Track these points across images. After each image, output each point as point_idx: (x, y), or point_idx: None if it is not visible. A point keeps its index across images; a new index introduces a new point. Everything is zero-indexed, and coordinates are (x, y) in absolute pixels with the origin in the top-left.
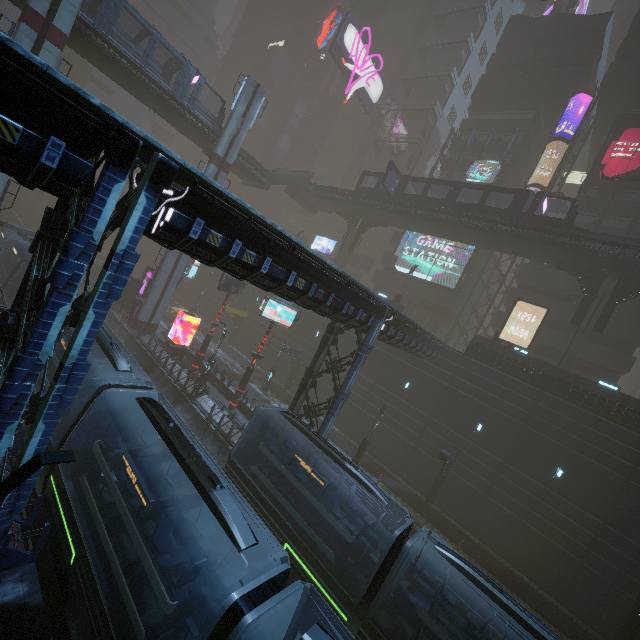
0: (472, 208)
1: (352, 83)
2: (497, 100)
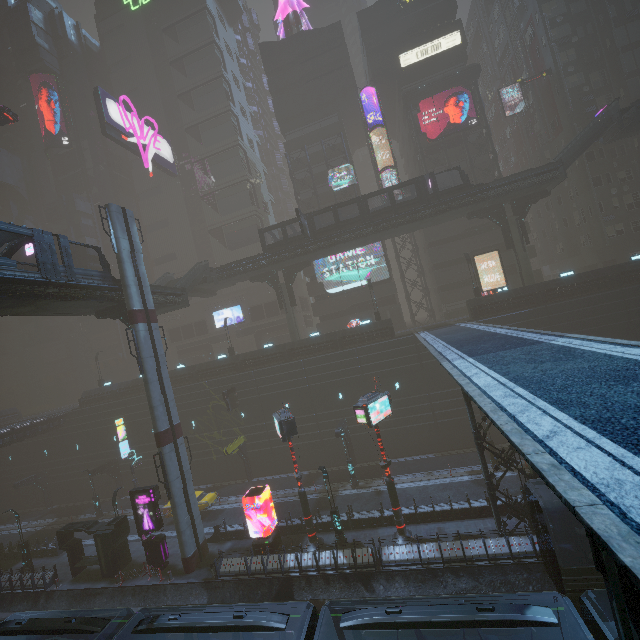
0: (389, 211)
1: (145, 154)
2: (301, 116)
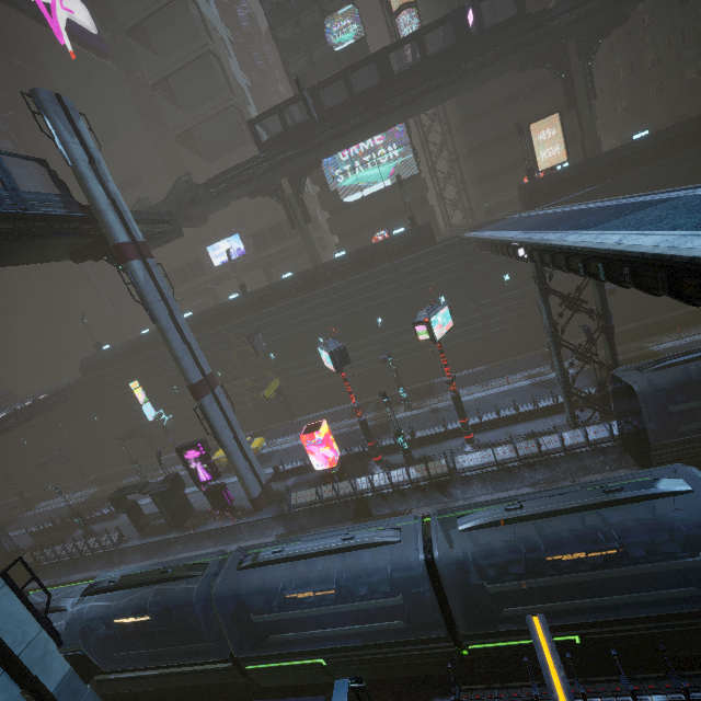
0: (419, 69)
1: (52, 21)
2: None
